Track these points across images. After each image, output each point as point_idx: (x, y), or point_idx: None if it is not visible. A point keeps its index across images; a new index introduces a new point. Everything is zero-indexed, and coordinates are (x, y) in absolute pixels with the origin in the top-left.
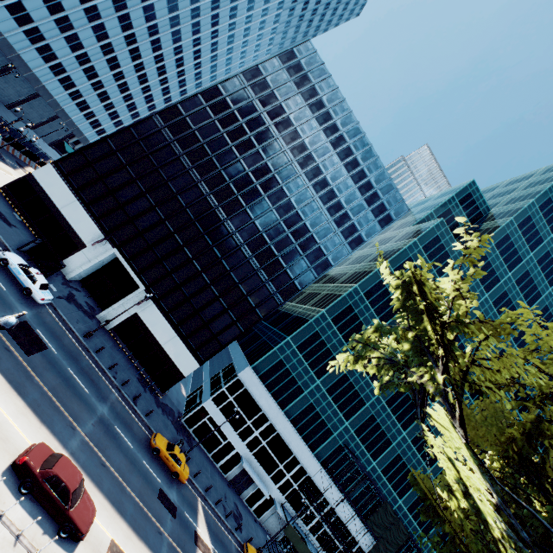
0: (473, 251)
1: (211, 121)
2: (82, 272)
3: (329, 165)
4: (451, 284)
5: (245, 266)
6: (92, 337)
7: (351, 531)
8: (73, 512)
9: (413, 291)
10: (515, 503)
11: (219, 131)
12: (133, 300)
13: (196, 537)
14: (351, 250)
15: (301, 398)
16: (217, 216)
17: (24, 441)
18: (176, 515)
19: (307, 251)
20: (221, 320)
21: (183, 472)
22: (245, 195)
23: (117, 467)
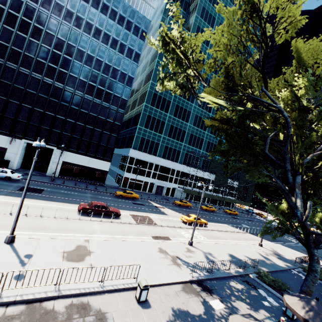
0: (175, 12)
1: (1, 27)
2: (18, 162)
3: (92, 17)
4: (176, 31)
5: (94, 105)
6: (55, 181)
7: (206, 178)
8: (111, 210)
9: (166, 42)
10: (232, 101)
11: (12, 32)
12: (56, 157)
13: (156, 206)
14: (137, 63)
15: (160, 147)
16: (58, 88)
17: (74, 208)
18: (144, 205)
19: (117, 78)
20: (104, 138)
21: (136, 195)
22: (63, 66)
23: (112, 204)
